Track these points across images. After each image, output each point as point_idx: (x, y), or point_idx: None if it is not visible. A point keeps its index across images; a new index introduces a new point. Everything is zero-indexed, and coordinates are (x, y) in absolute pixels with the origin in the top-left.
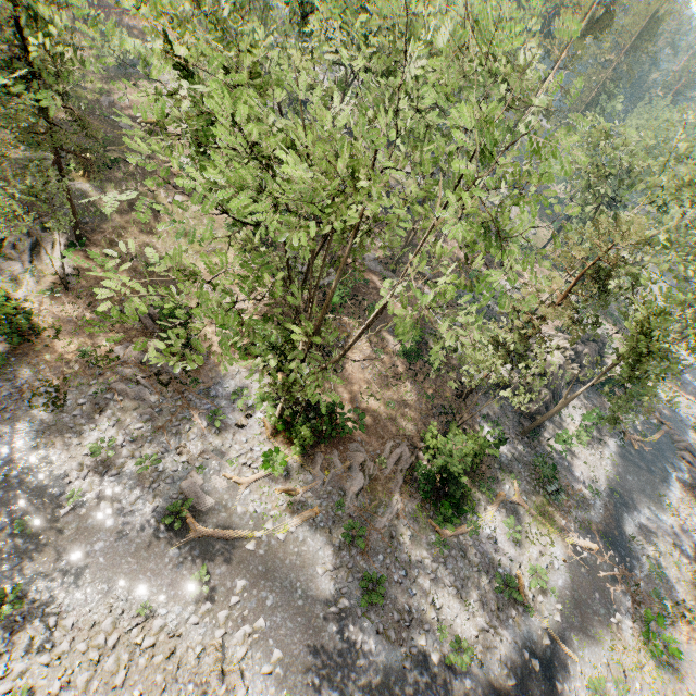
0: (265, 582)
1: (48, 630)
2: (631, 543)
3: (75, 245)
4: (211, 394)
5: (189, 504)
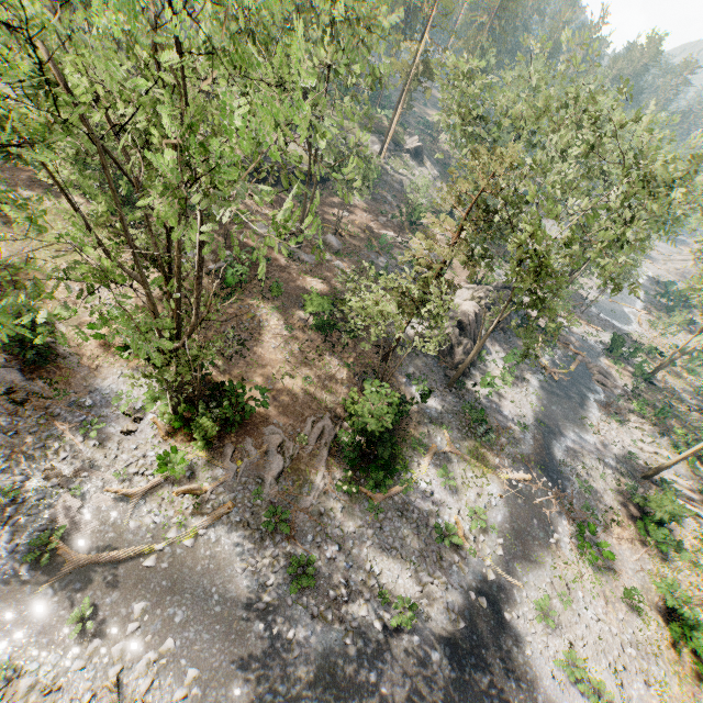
0: (172, 597)
1: None
2: (561, 466)
3: None
4: (86, 404)
5: (60, 532)
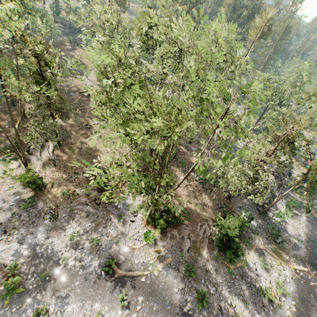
0: (152, 297)
1: None
2: None
3: (57, 146)
4: (118, 207)
5: (114, 260)
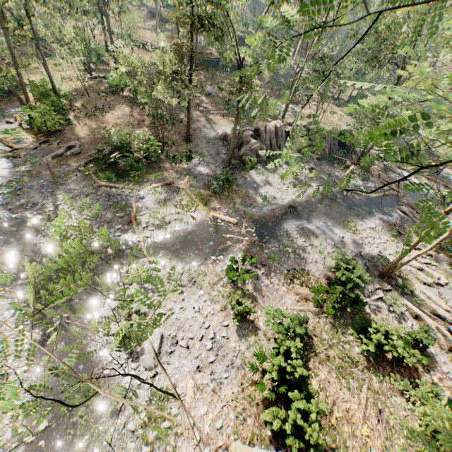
0: None
1: None
2: (279, 230)
3: None
4: (6, 111)
5: None
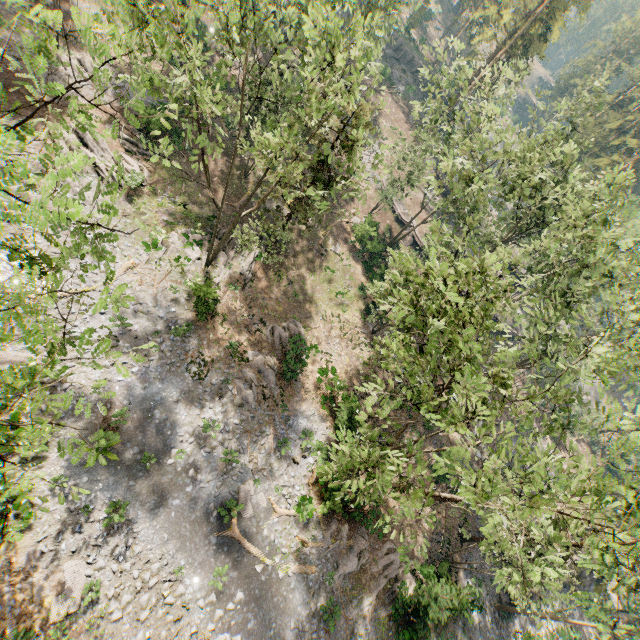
0: (255, 605)
1: (125, 546)
2: None
3: (262, 256)
4: (289, 422)
5: (240, 508)
